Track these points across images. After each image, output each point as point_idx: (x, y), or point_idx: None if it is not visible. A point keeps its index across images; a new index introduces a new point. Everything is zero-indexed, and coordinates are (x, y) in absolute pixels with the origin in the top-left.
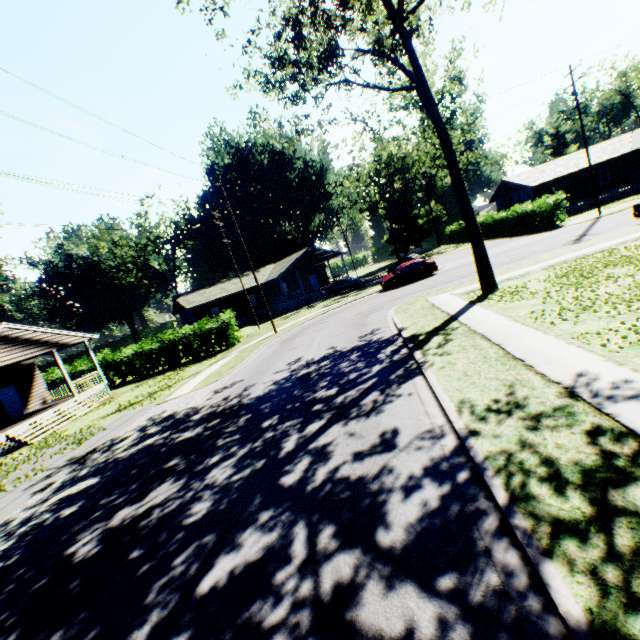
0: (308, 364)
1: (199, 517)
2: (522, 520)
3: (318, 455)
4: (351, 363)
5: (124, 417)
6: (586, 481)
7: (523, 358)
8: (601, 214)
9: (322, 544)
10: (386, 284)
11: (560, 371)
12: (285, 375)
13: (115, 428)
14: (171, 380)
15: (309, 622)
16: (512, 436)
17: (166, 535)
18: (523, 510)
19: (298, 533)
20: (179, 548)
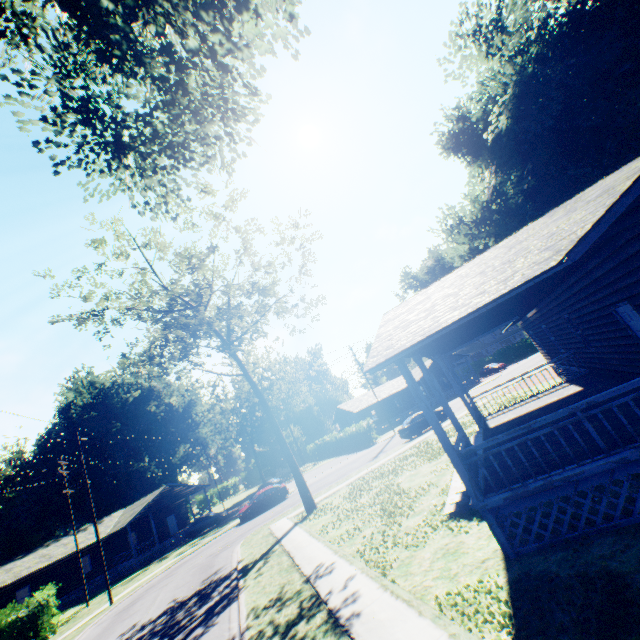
0: (144, 626)
1: None
2: None
3: None
4: (187, 609)
5: None
6: (286, 628)
7: (299, 563)
8: (396, 432)
9: None
10: (244, 515)
11: (311, 566)
12: None
13: None
14: None
15: None
16: (268, 619)
17: None
18: None
19: None
20: None
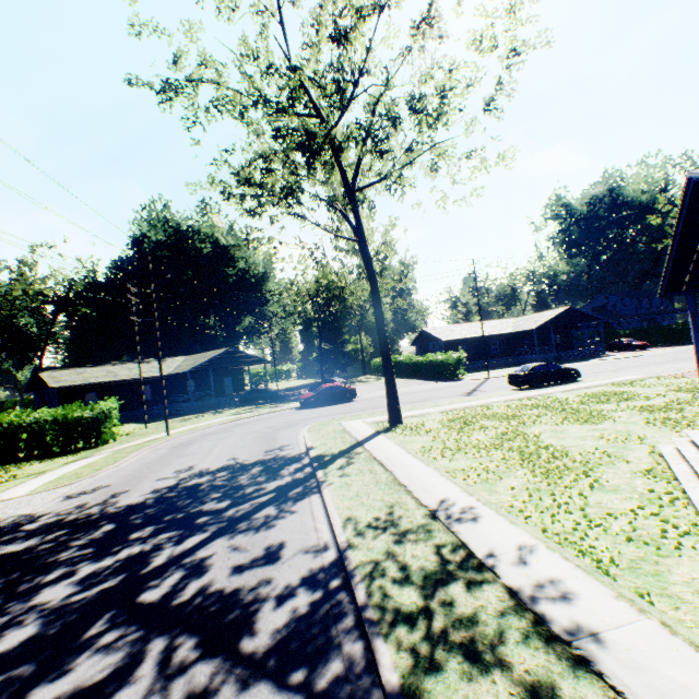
0: (202, 473)
1: (14, 645)
2: (373, 615)
3: (194, 569)
4: (251, 476)
5: None
6: (426, 582)
7: (407, 484)
8: (490, 376)
9: (179, 657)
10: (305, 401)
11: (430, 497)
12: (170, 483)
13: None
14: None
15: None
16: (382, 548)
17: None
18: (375, 607)
19: (152, 649)
20: None
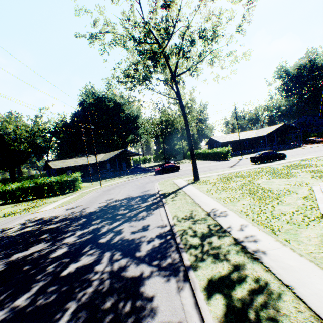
0: (116, 201)
1: (60, 254)
2: (182, 246)
3: (117, 232)
4: (136, 201)
5: (9, 219)
6: (202, 236)
7: (199, 203)
8: (242, 158)
9: (115, 257)
10: (157, 172)
11: (208, 208)
12: (104, 204)
13: (3, 223)
14: (38, 203)
15: (108, 276)
16: (187, 225)
17: (43, 260)
18: (183, 243)
19: (106, 255)
20: (51, 263)
